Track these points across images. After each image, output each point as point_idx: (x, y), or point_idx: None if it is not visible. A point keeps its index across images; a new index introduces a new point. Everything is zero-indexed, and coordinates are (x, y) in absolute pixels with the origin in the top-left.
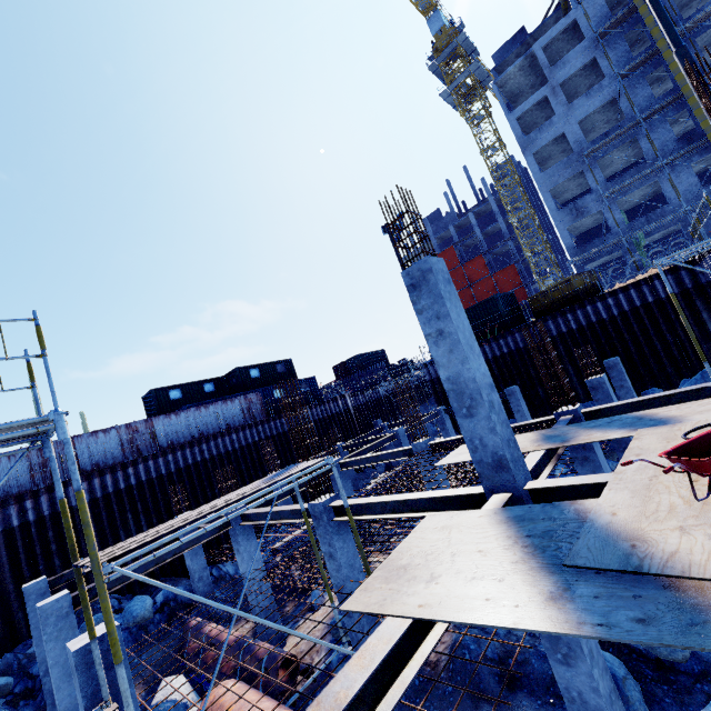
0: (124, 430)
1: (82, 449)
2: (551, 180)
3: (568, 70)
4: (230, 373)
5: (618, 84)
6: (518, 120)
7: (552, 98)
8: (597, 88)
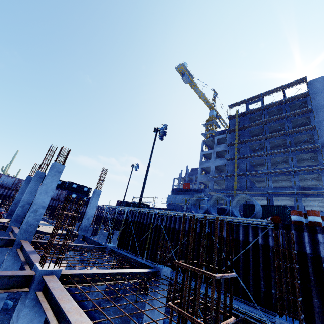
0: (17, 180)
1: (2, 178)
2: (201, 178)
3: (219, 149)
4: (68, 182)
5: (225, 161)
6: (205, 155)
7: (212, 154)
8: (223, 159)
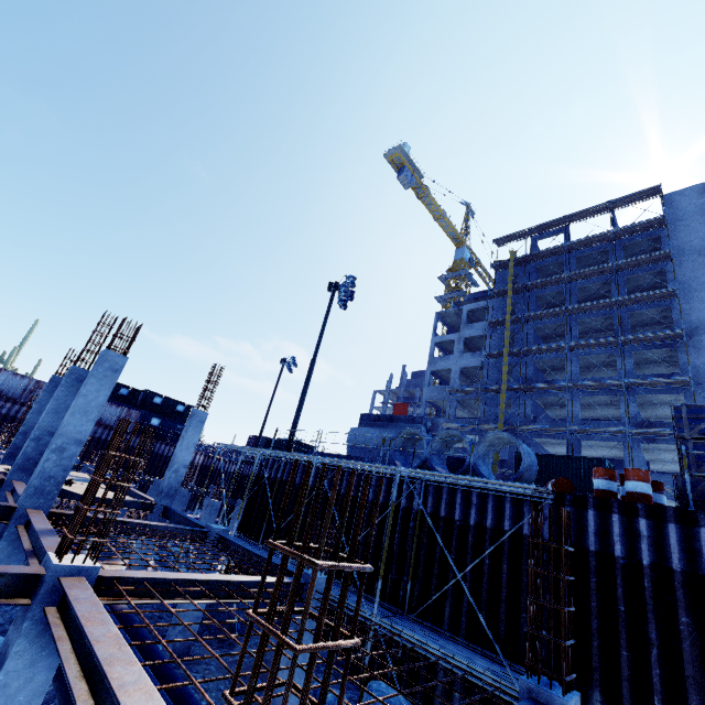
0: (34, 383)
1: (2, 378)
2: (430, 394)
3: (471, 332)
4: (143, 391)
5: (483, 359)
6: (441, 343)
7: (457, 343)
8: (479, 353)
